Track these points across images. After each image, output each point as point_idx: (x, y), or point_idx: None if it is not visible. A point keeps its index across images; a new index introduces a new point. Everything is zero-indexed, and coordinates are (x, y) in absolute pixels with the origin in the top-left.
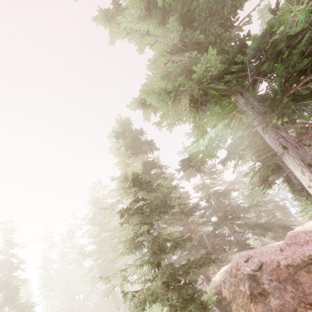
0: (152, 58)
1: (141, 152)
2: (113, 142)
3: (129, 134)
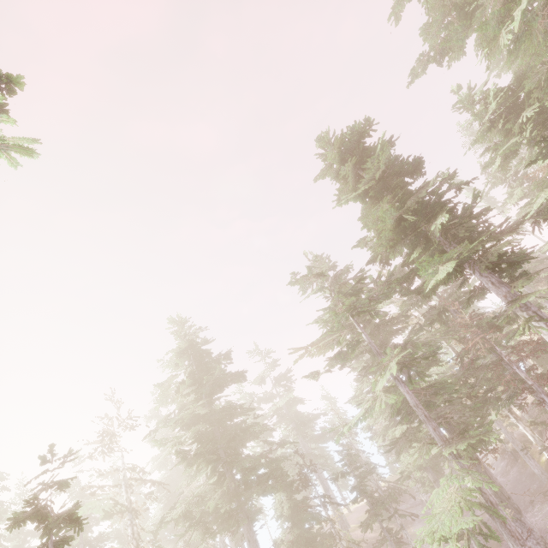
0: (422, 28)
1: (402, 171)
2: (333, 161)
3: (369, 146)
